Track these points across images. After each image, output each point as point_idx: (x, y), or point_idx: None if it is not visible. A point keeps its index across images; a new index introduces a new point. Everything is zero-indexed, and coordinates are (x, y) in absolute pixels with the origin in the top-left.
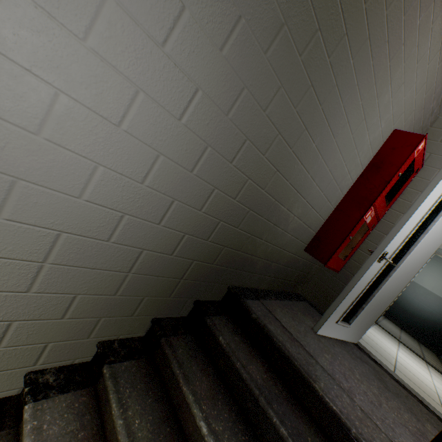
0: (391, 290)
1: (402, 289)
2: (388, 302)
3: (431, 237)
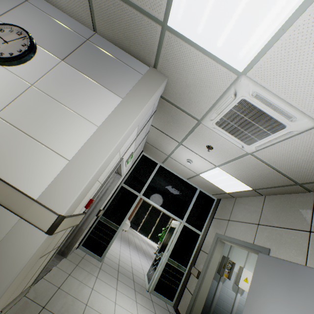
0: None
1: None
2: None
3: None
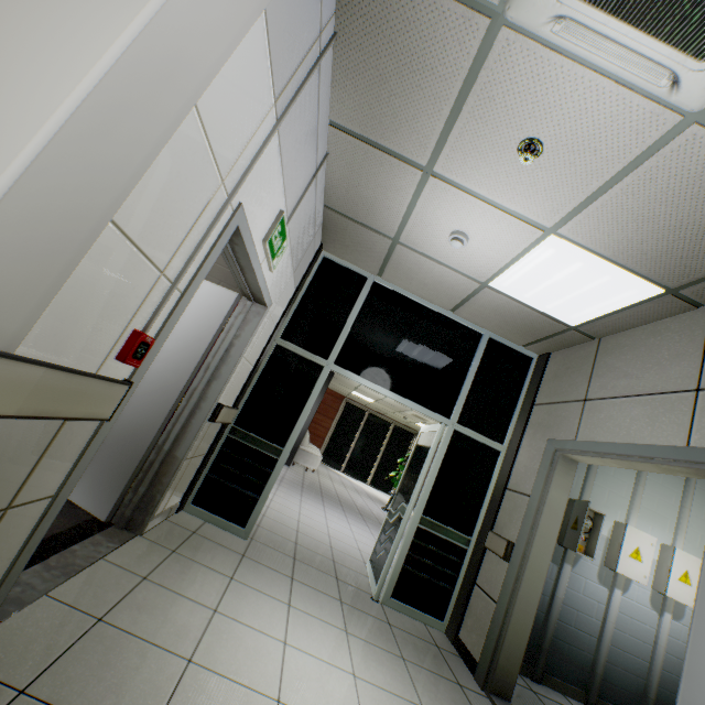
0: (139, 417)
1: (164, 418)
2: (145, 441)
3: (173, 341)
